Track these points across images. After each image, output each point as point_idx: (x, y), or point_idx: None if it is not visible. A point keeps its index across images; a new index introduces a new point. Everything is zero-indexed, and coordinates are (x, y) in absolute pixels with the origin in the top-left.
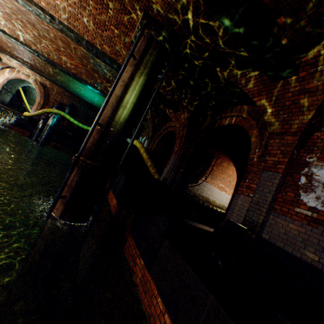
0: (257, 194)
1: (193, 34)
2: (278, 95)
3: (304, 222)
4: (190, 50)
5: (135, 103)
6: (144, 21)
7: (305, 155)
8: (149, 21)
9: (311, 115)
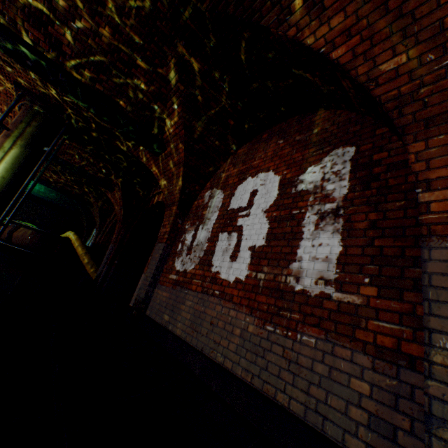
0: (149, 268)
1: (74, 109)
2: (165, 168)
3: (171, 287)
4: (85, 124)
5: (8, 177)
6: (19, 92)
7: (186, 223)
8: (25, 92)
9: (182, 185)
